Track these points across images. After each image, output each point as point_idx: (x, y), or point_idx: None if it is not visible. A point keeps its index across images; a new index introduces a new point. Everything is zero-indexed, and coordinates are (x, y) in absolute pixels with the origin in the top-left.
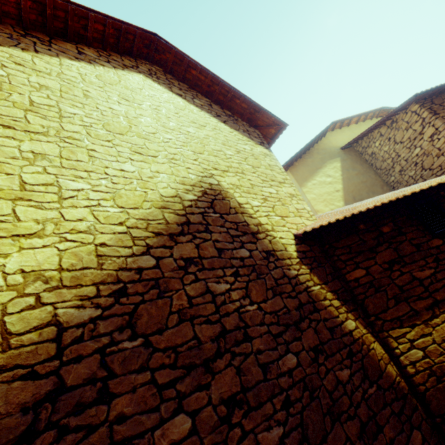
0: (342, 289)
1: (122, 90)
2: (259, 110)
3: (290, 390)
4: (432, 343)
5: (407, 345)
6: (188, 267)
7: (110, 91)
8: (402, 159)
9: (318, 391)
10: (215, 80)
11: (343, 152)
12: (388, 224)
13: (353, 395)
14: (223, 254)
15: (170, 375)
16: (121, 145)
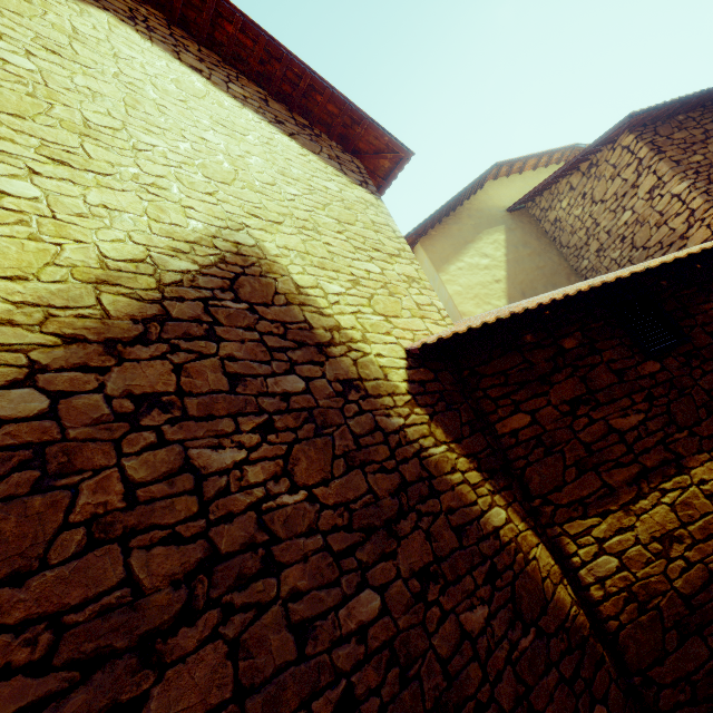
0: (488, 450)
1: (48, 30)
2: (359, 119)
3: (358, 672)
4: (635, 543)
5: (593, 549)
6: (142, 414)
7: (10, 26)
8: (603, 230)
9: (419, 664)
10: (273, 49)
11: (510, 217)
12: (573, 335)
13: (490, 657)
14: (242, 385)
15: (24, 694)
16: (11, 139)
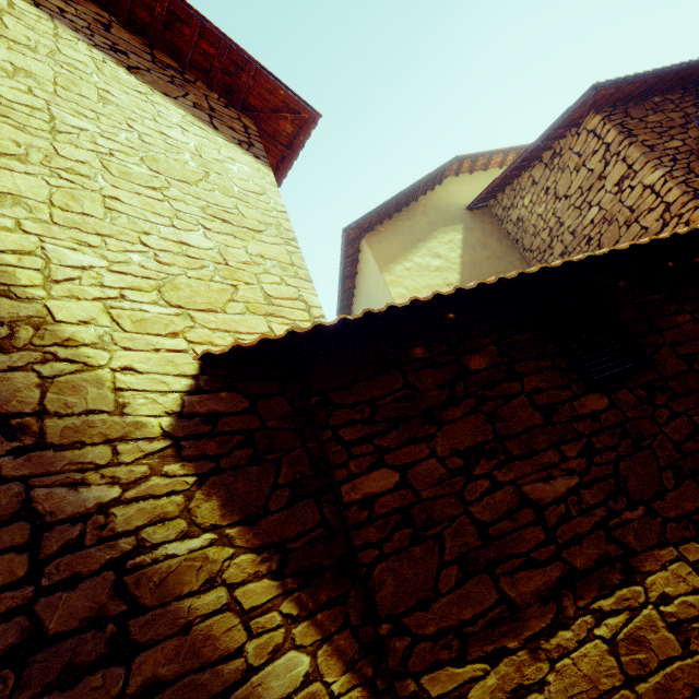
0: (316, 532)
1: None
2: (243, 64)
3: None
4: None
5: None
6: None
7: None
8: (567, 231)
9: None
10: None
11: (469, 215)
12: (485, 350)
13: None
14: None
15: None
16: None
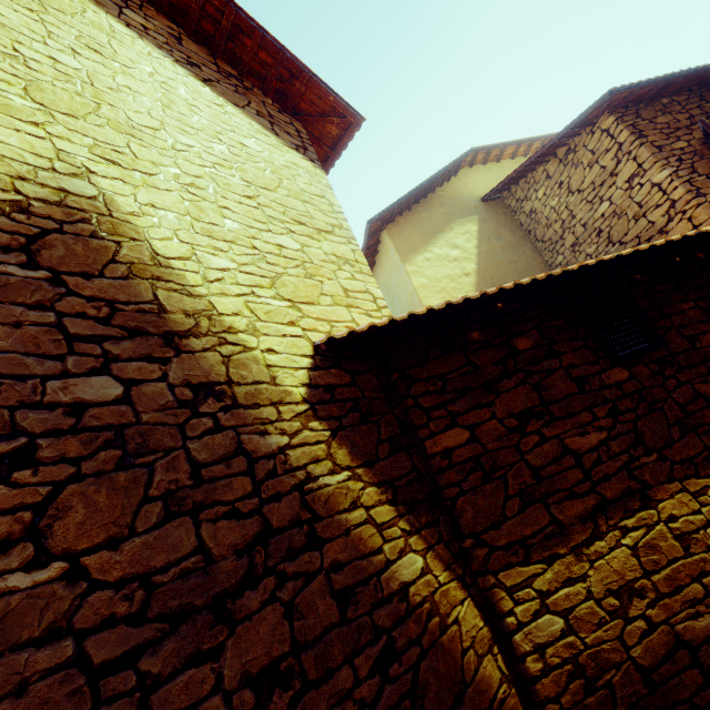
0: (411, 475)
1: None
2: (298, 72)
3: None
4: (586, 597)
5: (534, 606)
6: None
7: None
8: (579, 223)
9: None
10: None
11: (484, 207)
12: (529, 334)
13: None
14: None
15: None
16: None
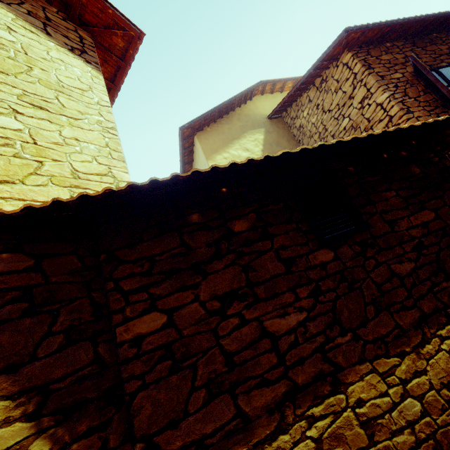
0: (87, 369)
1: None
2: None
3: None
4: None
5: None
6: None
7: None
8: (330, 134)
9: None
10: None
11: (269, 122)
12: (247, 217)
13: None
14: None
15: None
16: None
